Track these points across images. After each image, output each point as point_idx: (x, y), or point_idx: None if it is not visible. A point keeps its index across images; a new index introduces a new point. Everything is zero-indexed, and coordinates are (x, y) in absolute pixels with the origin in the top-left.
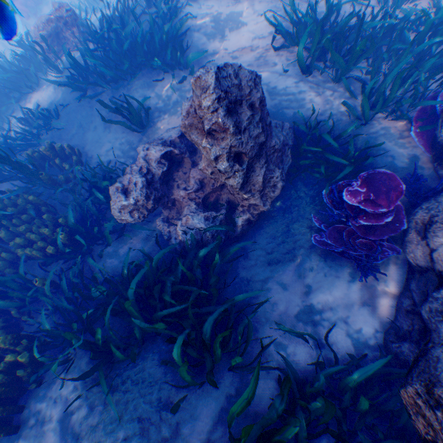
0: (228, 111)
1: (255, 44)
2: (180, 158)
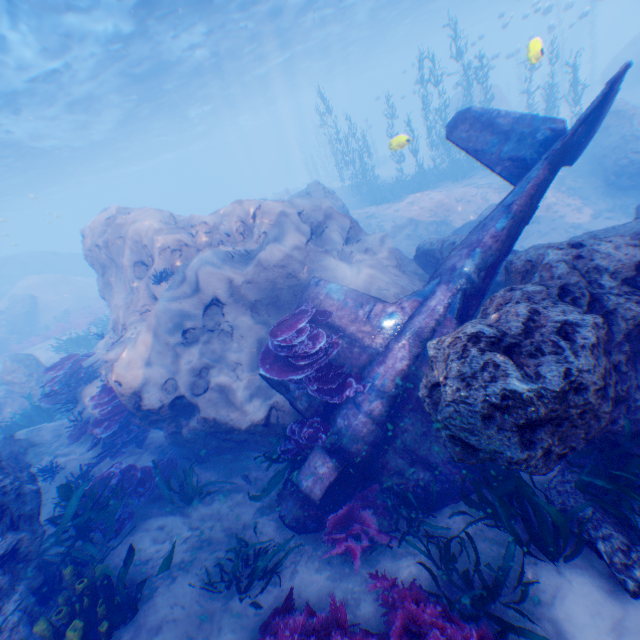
0: (21, 362)
1: (48, 359)
2: (6, 399)
